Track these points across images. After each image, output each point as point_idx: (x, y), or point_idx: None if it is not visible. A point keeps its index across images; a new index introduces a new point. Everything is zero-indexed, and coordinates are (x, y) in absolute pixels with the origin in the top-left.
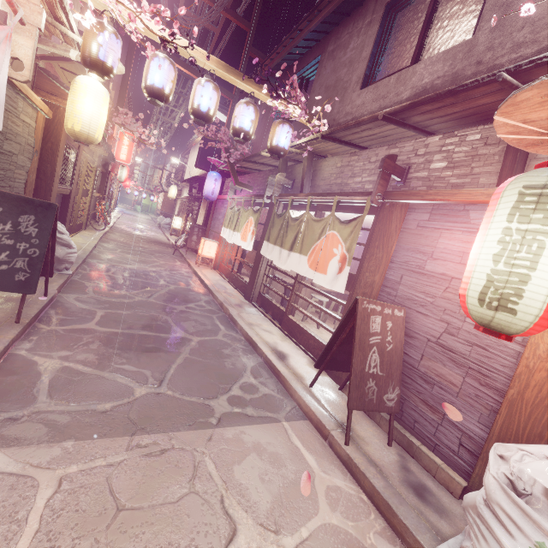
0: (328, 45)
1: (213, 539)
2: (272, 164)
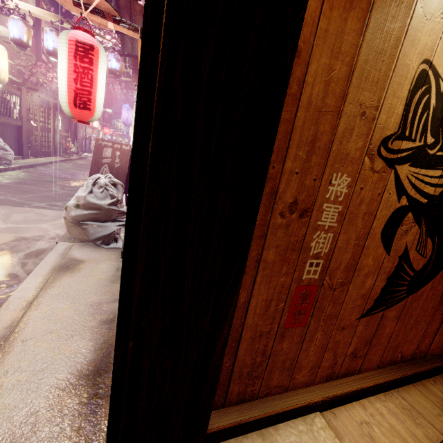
0: None
1: None
2: None
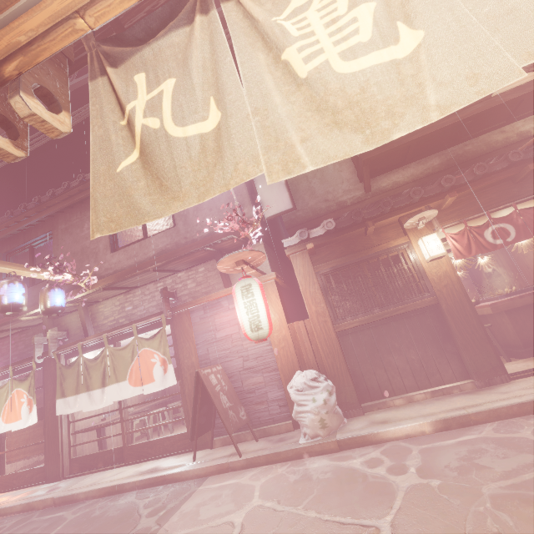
0: (58, 224)
1: (225, 532)
2: (23, 326)
